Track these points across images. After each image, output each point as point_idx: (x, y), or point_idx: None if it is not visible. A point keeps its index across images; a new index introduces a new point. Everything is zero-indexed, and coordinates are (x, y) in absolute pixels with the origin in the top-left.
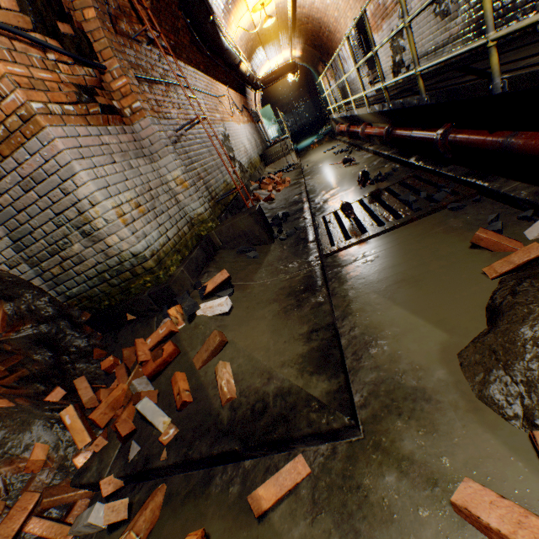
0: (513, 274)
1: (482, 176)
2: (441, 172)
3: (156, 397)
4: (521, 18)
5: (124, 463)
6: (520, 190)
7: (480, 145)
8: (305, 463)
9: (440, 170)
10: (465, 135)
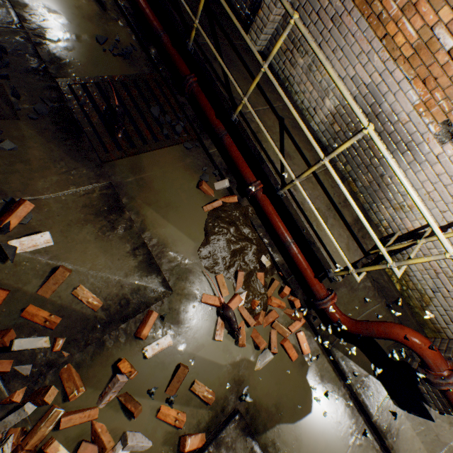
0: (212, 211)
1: (202, 129)
2: (179, 101)
3: (15, 333)
4: (244, 4)
5: (23, 380)
6: (217, 157)
7: (210, 120)
8: (156, 313)
9: (178, 98)
10: (204, 101)
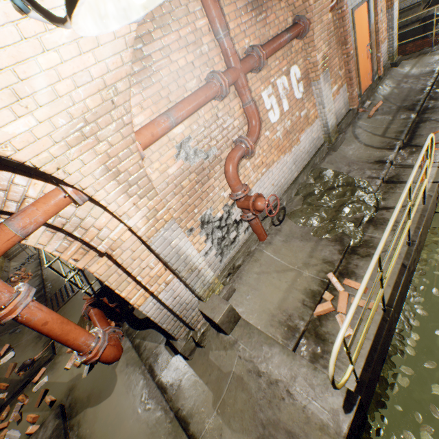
0: None
1: None
2: None
3: None
4: None
5: None
6: None
7: None
8: (45, 367)
9: None
10: None
